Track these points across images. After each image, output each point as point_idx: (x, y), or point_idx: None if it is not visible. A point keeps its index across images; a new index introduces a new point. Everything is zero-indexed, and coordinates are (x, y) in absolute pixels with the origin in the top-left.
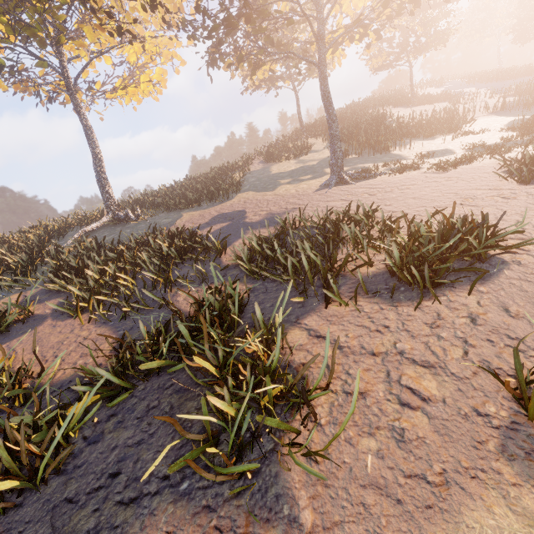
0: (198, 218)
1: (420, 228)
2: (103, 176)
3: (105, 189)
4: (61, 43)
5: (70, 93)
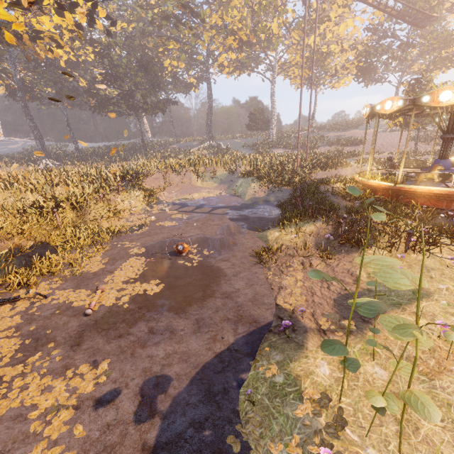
0: (333, 135)
1: (352, 139)
2: (313, 117)
3: (312, 121)
4: (318, 81)
5: (315, 91)
